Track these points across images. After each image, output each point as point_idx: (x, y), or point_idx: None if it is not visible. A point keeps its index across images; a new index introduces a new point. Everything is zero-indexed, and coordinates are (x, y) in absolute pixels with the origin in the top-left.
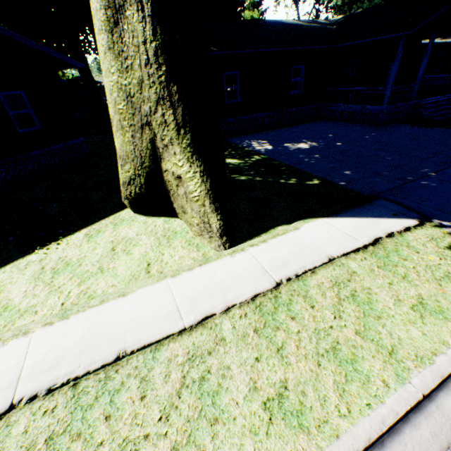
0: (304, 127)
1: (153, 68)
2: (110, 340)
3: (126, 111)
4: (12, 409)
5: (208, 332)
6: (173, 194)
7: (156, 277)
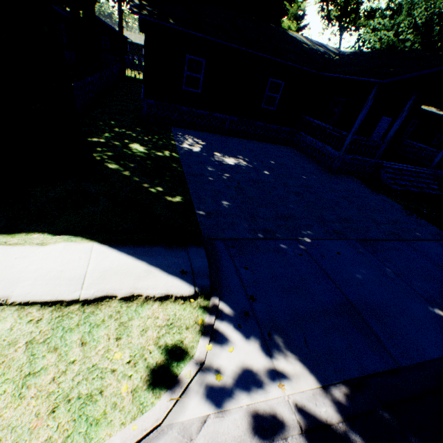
0: (262, 146)
1: None
2: None
3: None
4: None
5: None
6: None
7: None
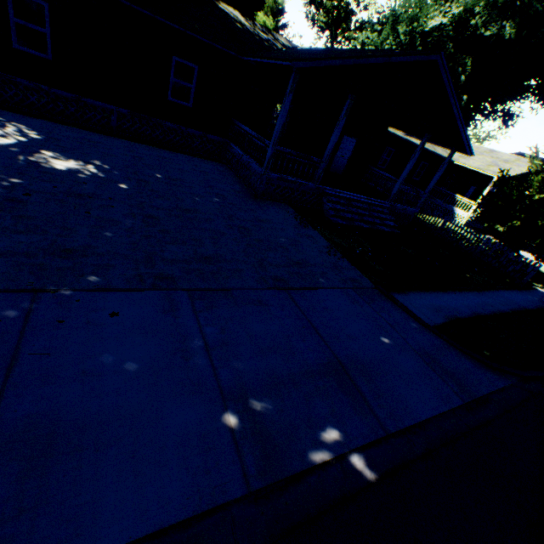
0: (167, 156)
1: None
2: None
3: None
4: None
5: None
6: None
7: None
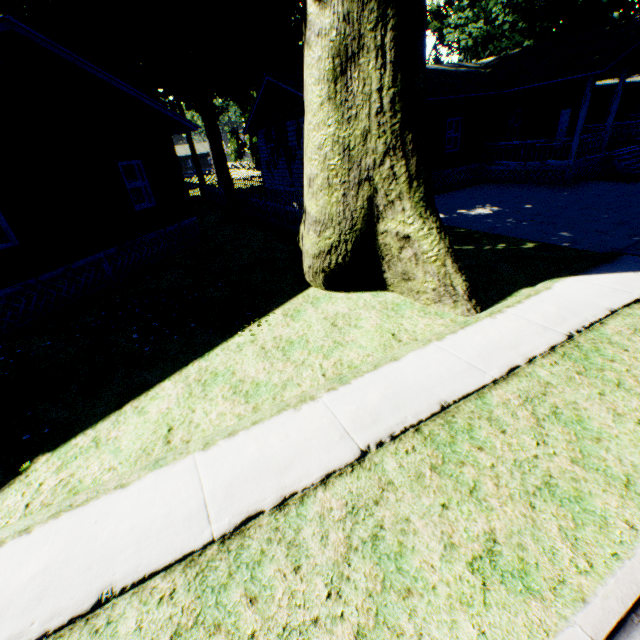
0: (468, 192)
1: (387, 116)
2: (419, 395)
3: (340, 167)
4: (365, 453)
5: (525, 379)
6: (390, 260)
7: (419, 342)
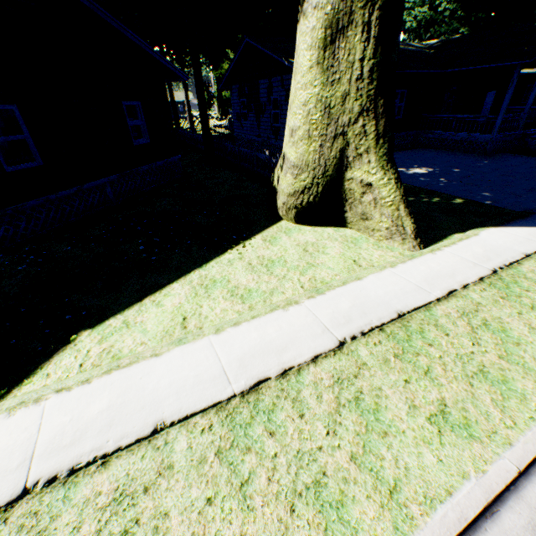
0: (405, 154)
1: (365, 82)
2: (380, 305)
3: (320, 122)
4: (343, 343)
5: (461, 299)
6: (352, 202)
7: (377, 268)
